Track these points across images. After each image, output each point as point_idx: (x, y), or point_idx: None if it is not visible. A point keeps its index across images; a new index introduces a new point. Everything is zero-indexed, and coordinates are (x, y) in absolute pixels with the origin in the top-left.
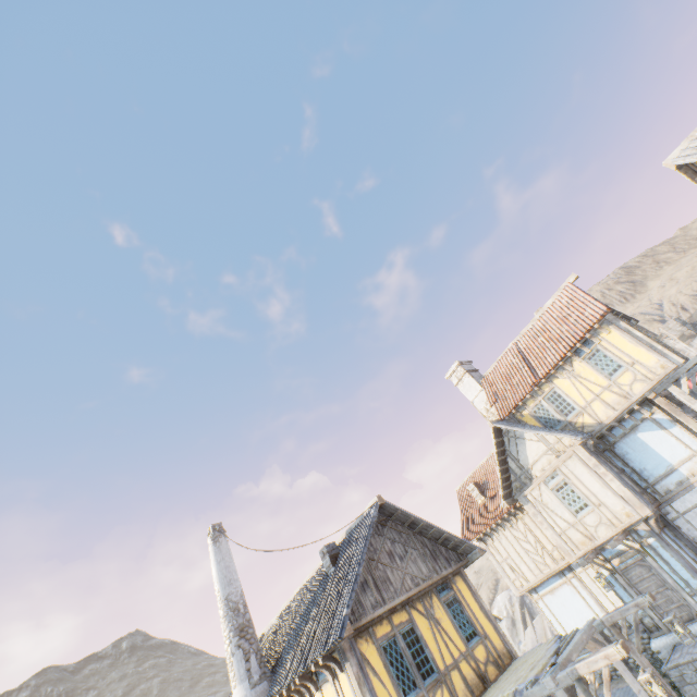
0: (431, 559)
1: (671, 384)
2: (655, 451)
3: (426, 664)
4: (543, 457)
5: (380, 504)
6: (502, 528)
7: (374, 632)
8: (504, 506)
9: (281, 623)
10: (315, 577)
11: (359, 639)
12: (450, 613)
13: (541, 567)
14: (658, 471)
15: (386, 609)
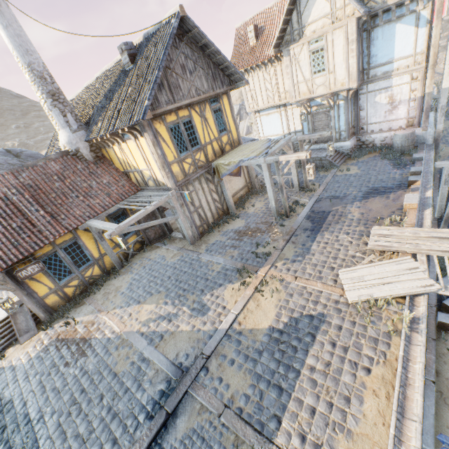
0: (212, 80)
1: None
2: (394, 44)
3: (195, 141)
4: (322, 21)
5: (181, 17)
6: (259, 70)
7: (165, 119)
8: (271, 54)
9: (87, 96)
10: (114, 69)
11: (155, 122)
12: (214, 117)
13: (270, 101)
14: (382, 60)
15: (175, 107)
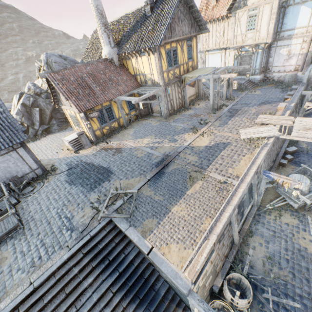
0: (190, 27)
1: None
2: (298, 18)
3: (176, 62)
4: None
5: None
6: (214, 23)
7: (165, 47)
8: (224, 14)
9: (114, 27)
10: (135, 13)
11: (161, 47)
12: (187, 49)
13: (217, 45)
14: (289, 27)
15: (171, 40)
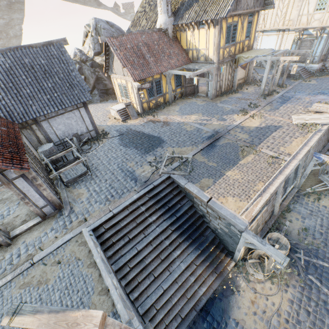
0: (256, 0)
1: None
2: None
3: (234, 38)
4: None
5: None
6: None
7: (227, 20)
8: None
9: None
10: None
11: (223, 20)
12: (247, 26)
13: (275, 25)
14: None
15: (235, 14)
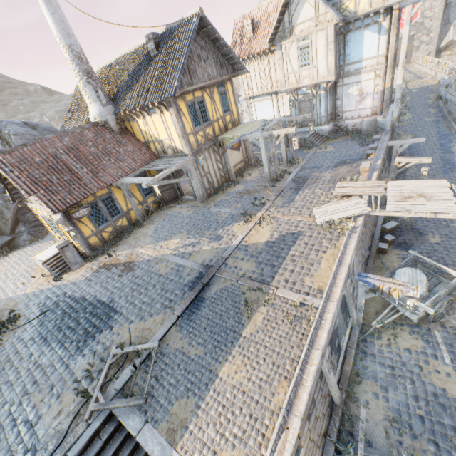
0: (220, 68)
1: (411, 4)
2: (363, 47)
3: (206, 118)
4: (308, 23)
5: (200, 16)
6: (255, 60)
7: (185, 98)
8: (266, 48)
9: (107, 75)
10: (135, 53)
11: (178, 99)
12: (220, 99)
13: (263, 89)
14: (354, 59)
15: (193, 88)
